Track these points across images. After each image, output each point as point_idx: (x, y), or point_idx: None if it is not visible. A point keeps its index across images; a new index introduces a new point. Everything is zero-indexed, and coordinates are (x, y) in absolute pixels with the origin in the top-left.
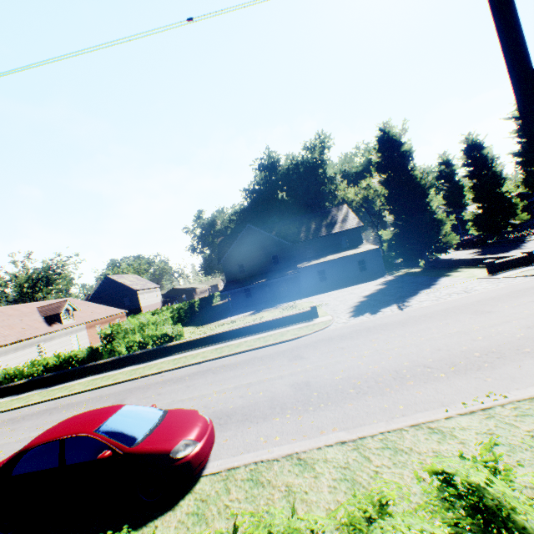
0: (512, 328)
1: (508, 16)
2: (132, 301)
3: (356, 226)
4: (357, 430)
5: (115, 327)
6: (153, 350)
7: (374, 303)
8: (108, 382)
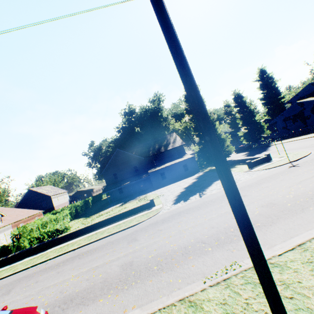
0: (254, 207)
1: (169, 34)
2: (47, 203)
3: (181, 144)
4: (148, 306)
5: (21, 228)
6: (47, 242)
7: (188, 192)
8: (9, 273)
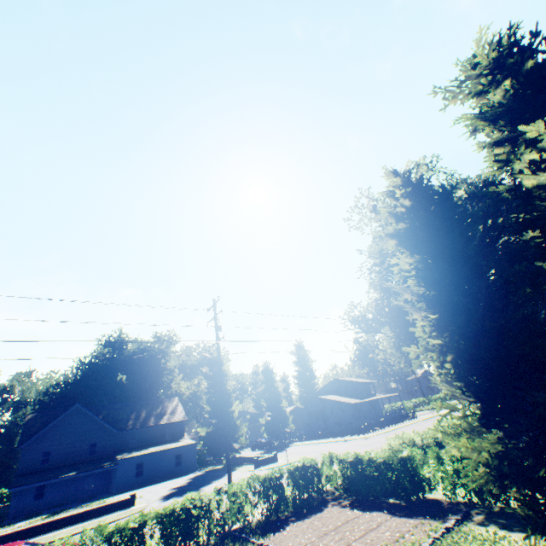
0: None
1: (222, 389)
2: None
3: (182, 419)
4: None
5: None
6: None
7: (182, 491)
8: None
